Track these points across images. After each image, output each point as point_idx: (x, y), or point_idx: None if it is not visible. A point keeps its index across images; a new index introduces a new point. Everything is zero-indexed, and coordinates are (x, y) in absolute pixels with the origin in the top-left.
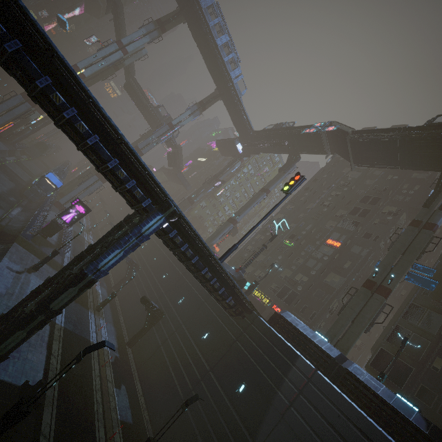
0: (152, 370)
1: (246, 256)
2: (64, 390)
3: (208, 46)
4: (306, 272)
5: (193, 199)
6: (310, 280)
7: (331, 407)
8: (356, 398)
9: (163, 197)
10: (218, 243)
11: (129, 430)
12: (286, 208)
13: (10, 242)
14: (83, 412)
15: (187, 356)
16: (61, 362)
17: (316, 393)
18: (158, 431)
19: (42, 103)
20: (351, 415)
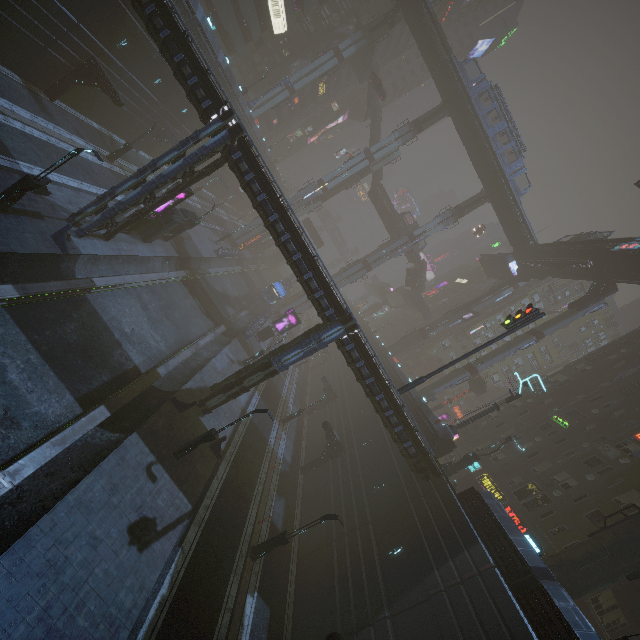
0: (316, 502)
1: (484, 425)
2: (238, 462)
3: (475, 139)
4: (577, 473)
5: (427, 332)
6: (580, 487)
7: (494, 611)
8: (538, 622)
9: (345, 309)
10: (450, 399)
11: (276, 533)
12: (575, 367)
13: (233, 336)
14: (246, 487)
15: (352, 499)
16: (242, 442)
17: (481, 589)
18: (302, 559)
19: (270, 231)
20: (516, 631)
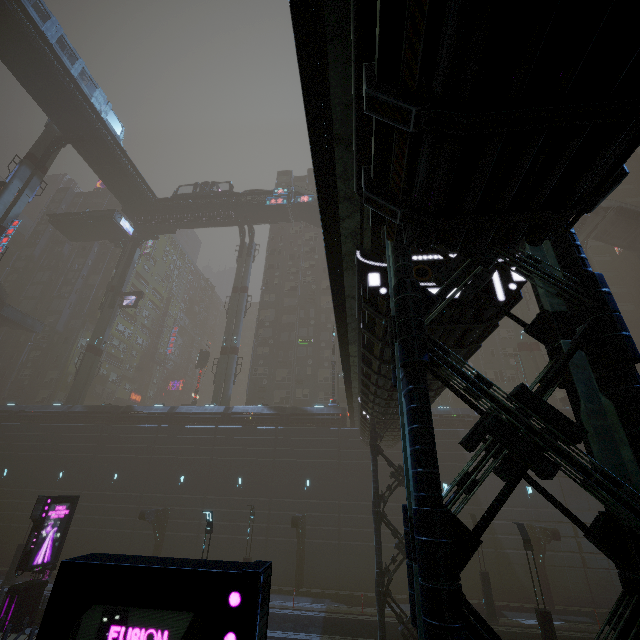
0: (358, 568)
1: (267, 383)
2: None
3: (25, 41)
4: None
5: (99, 347)
6: None
7: None
8: None
9: None
10: (196, 389)
11: None
12: (265, 300)
13: None
14: None
15: None
16: None
17: None
18: None
19: None
20: None
